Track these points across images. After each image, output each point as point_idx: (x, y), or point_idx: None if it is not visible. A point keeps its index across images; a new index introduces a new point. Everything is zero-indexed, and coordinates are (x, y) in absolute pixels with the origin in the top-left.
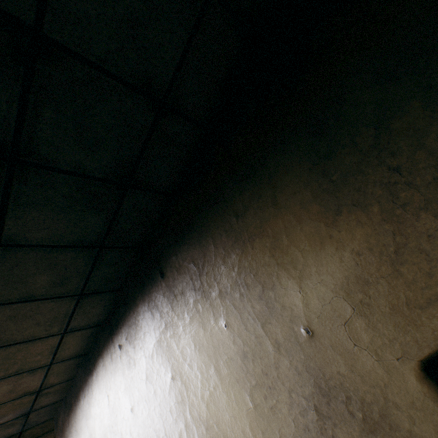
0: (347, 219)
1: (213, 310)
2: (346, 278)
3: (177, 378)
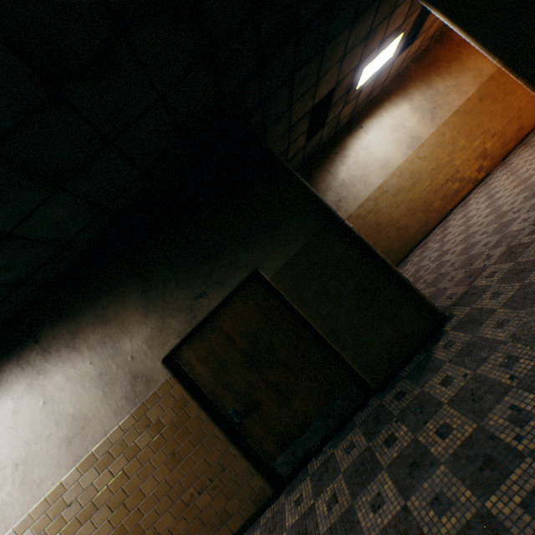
0: (151, 316)
1: (83, 357)
2: (148, 336)
3: (50, 401)
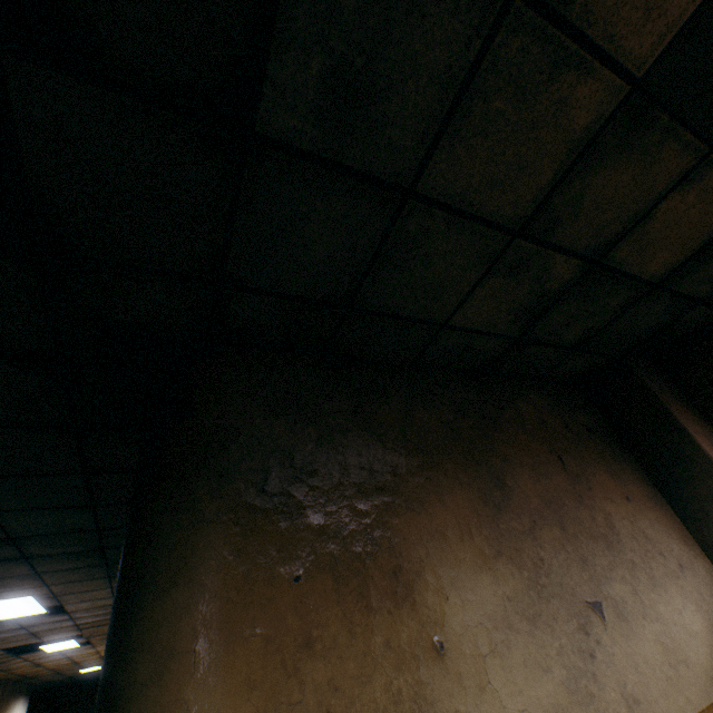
0: None
1: None
2: None
3: None
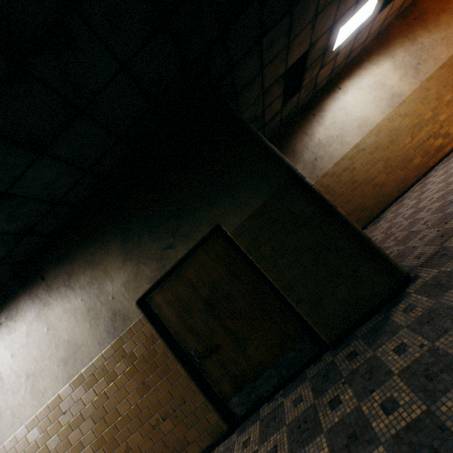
0: (128, 263)
1: (76, 294)
2: (125, 280)
3: (52, 328)
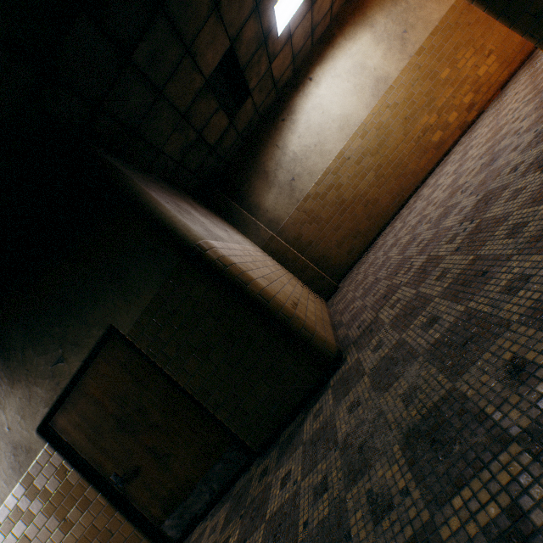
0: (17, 386)
1: None
2: (19, 407)
3: None
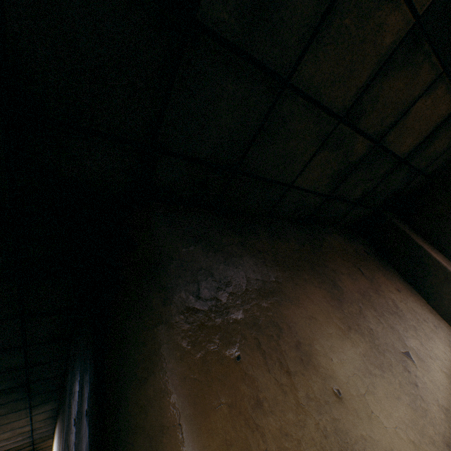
0: None
1: None
2: None
3: None
